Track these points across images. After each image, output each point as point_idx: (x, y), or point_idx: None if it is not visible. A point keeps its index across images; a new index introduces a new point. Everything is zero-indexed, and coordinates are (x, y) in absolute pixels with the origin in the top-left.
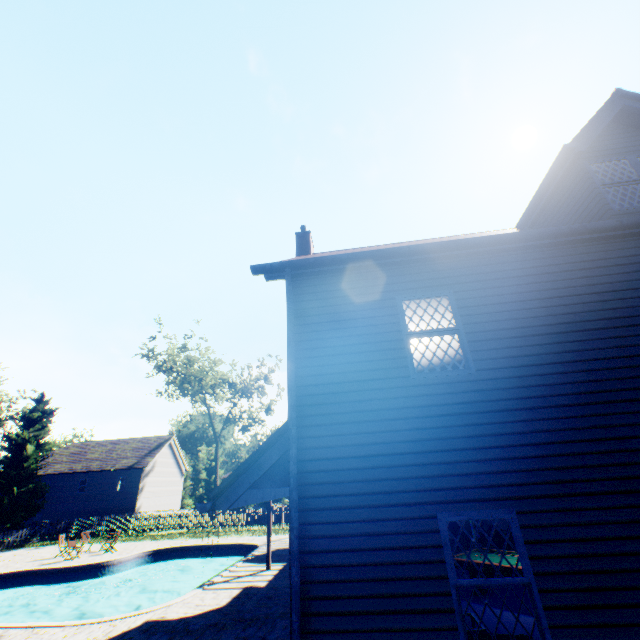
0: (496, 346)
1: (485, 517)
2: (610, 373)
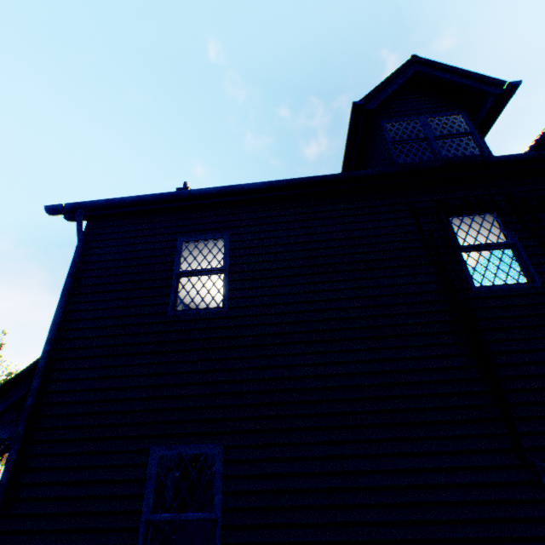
0: (253, 285)
1: (194, 451)
2: (347, 312)
